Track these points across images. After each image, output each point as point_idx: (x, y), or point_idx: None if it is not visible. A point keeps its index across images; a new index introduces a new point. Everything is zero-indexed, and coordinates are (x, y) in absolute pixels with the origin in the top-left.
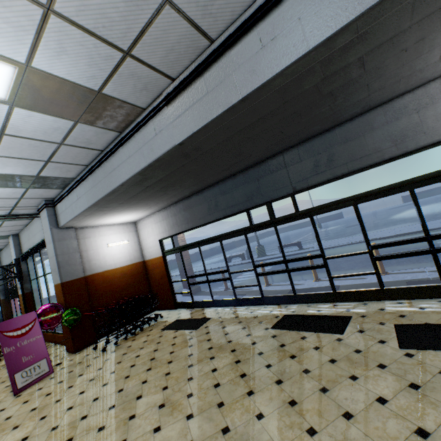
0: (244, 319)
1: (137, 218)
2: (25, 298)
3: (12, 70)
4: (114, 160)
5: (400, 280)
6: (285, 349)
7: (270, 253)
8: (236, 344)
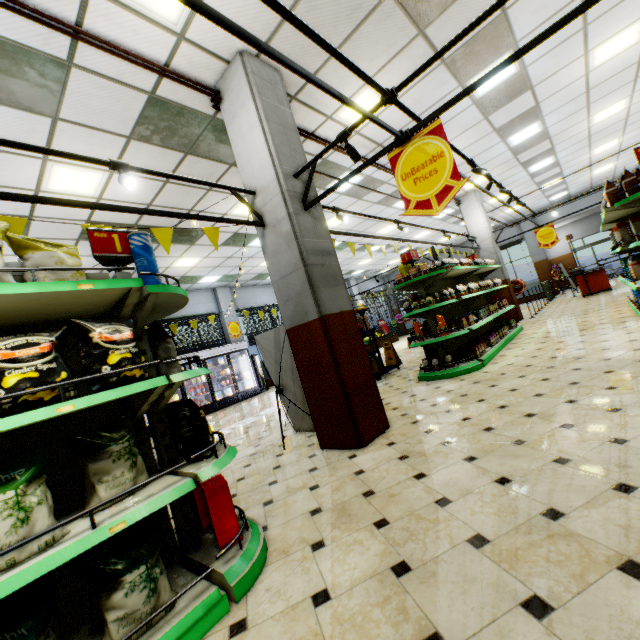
0: None
1: None
2: None
3: None
4: None
5: None
6: None
7: None
8: None
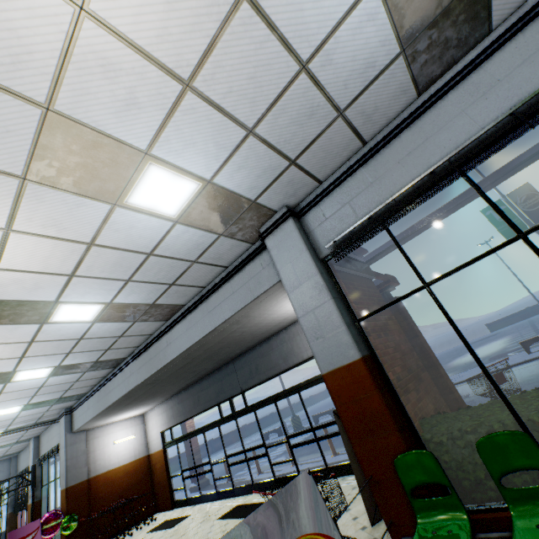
0: (210, 513)
1: (143, 411)
2: (34, 506)
3: (51, 368)
4: (111, 384)
5: (334, 461)
6: (208, 534)
7: (308, 425)
8: (185, 535)
